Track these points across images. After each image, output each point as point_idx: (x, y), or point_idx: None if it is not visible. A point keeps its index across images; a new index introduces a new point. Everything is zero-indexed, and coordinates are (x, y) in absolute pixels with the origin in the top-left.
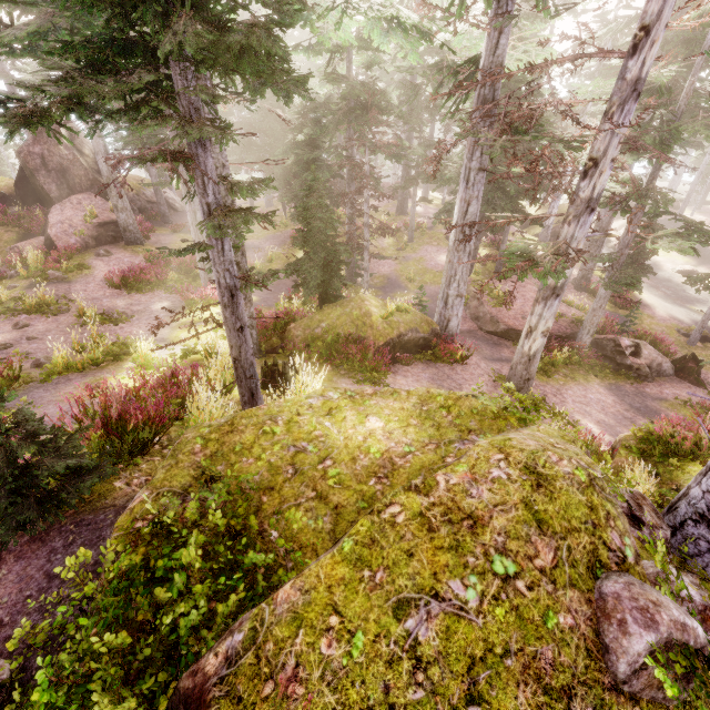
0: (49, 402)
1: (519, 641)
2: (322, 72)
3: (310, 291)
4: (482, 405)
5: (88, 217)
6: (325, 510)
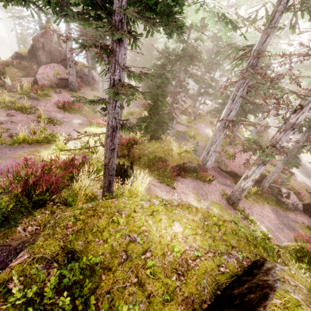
0: (8, 157)
1: None
2: (175, 37)
3: (147, 132)
4: (241, 231)
5: (55, 74)
6: (141, 297)
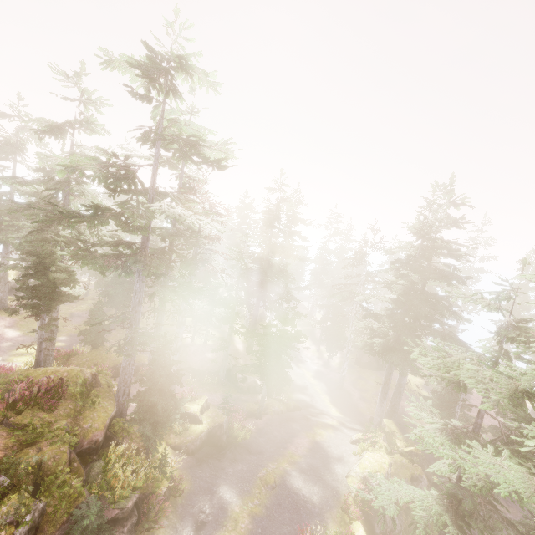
0: None
1: (56, 380)
2: None
3: (87, 343)
4: (93, 370)
5: None
6: None
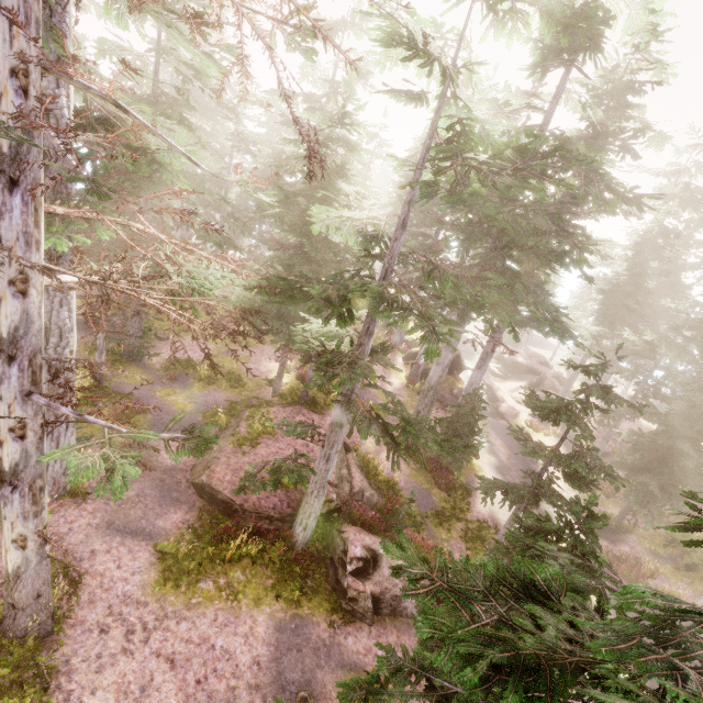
0: None
1: None
2: None
3: None
4: None
5: None
6: None
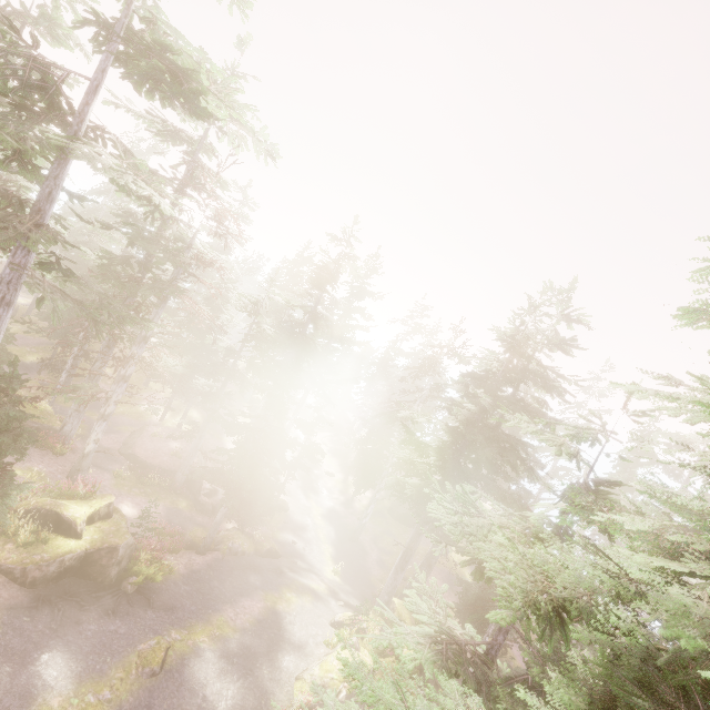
0: None
1: None
2: None
3: None
4: None
5: None
6: None
